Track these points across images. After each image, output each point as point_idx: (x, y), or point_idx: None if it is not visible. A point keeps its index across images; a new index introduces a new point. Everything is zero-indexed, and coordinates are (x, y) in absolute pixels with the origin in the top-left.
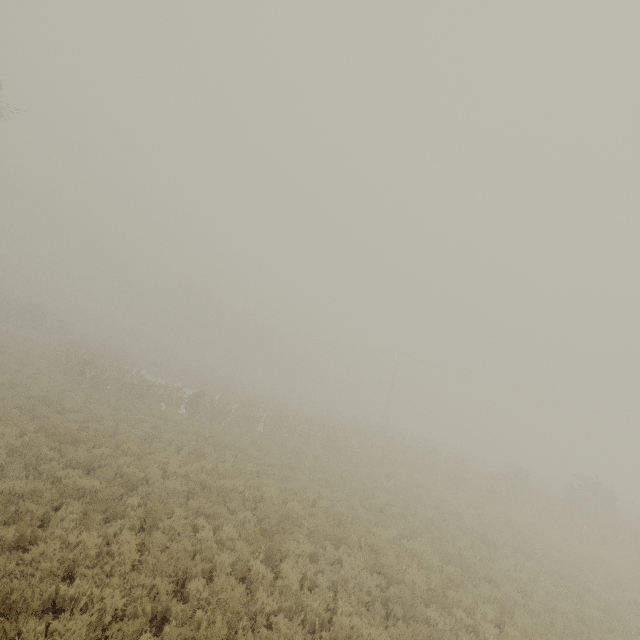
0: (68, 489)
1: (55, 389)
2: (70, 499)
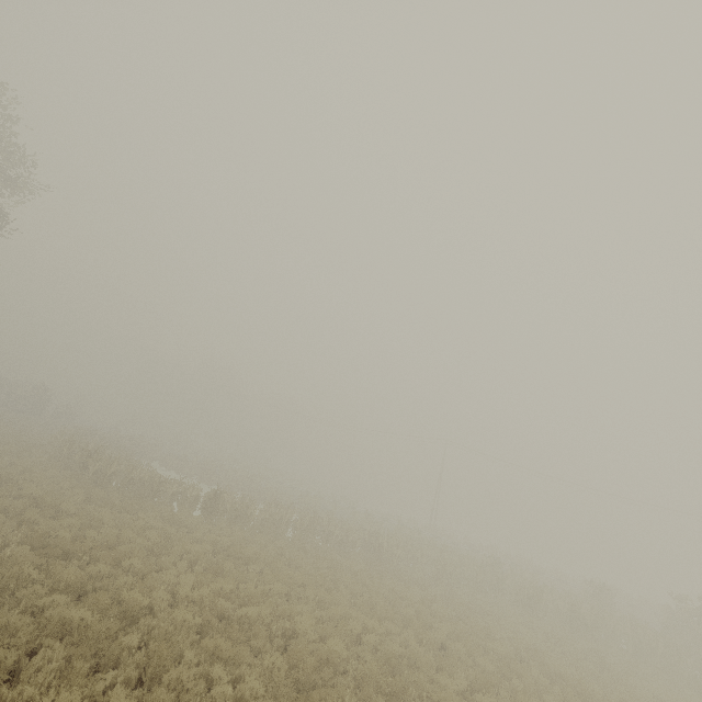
0: (50, 624)
1: (51, 487)
2: (51, 638)
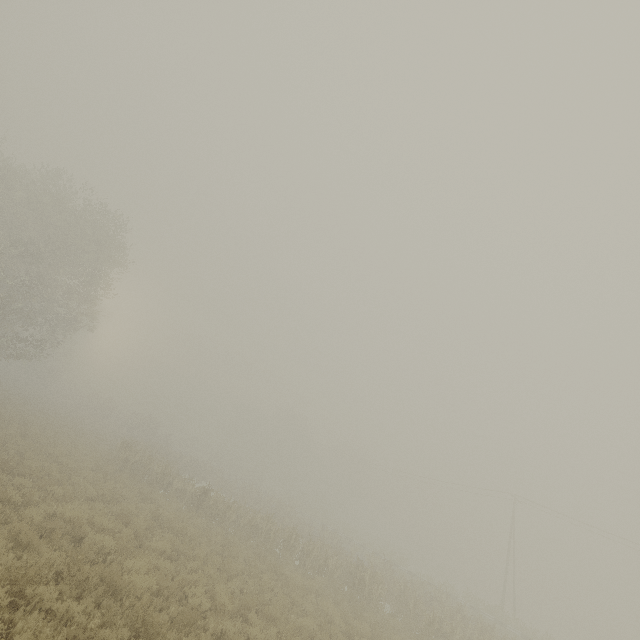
0: None
1: (79, 457)
2: None
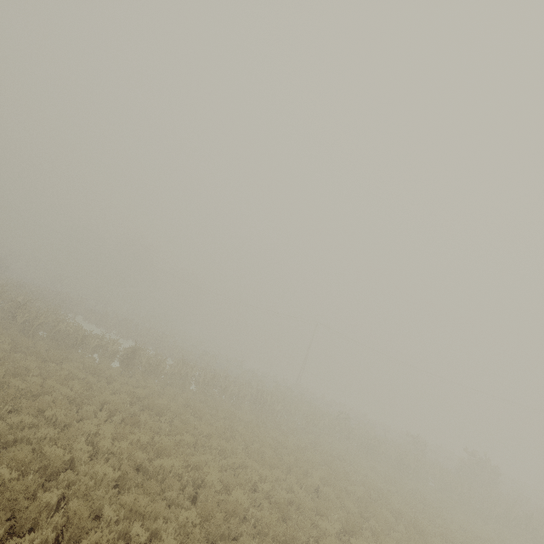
0: None
1: None
2: None
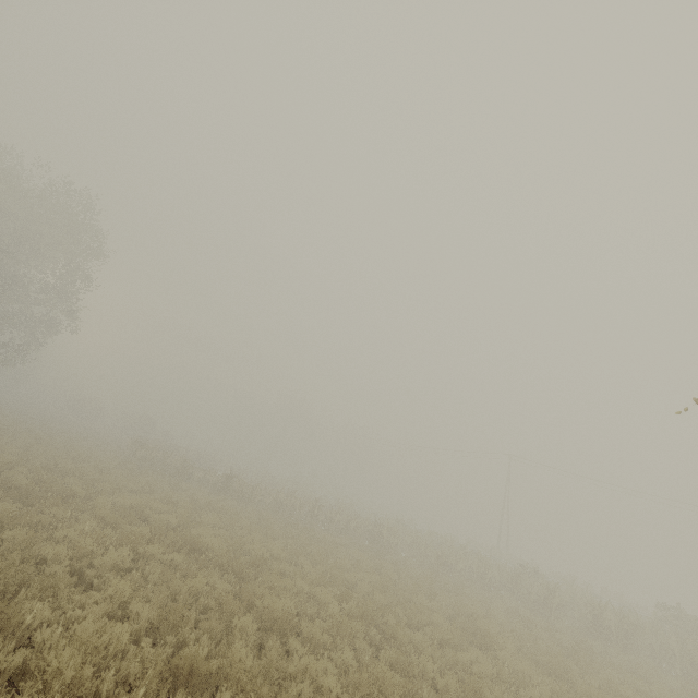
0: (4, 482)
1: (99, 458)
2: (4, 491)
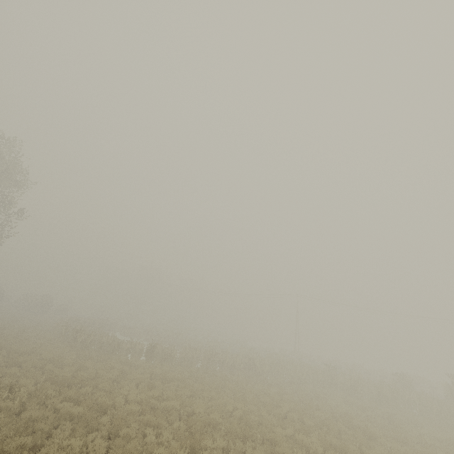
0: (63, 414)
1: (57, 352)
2: (65, 421)
